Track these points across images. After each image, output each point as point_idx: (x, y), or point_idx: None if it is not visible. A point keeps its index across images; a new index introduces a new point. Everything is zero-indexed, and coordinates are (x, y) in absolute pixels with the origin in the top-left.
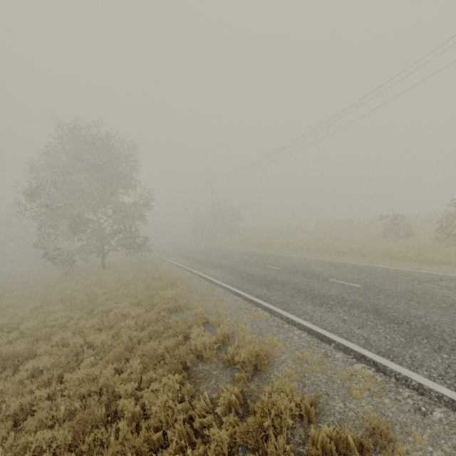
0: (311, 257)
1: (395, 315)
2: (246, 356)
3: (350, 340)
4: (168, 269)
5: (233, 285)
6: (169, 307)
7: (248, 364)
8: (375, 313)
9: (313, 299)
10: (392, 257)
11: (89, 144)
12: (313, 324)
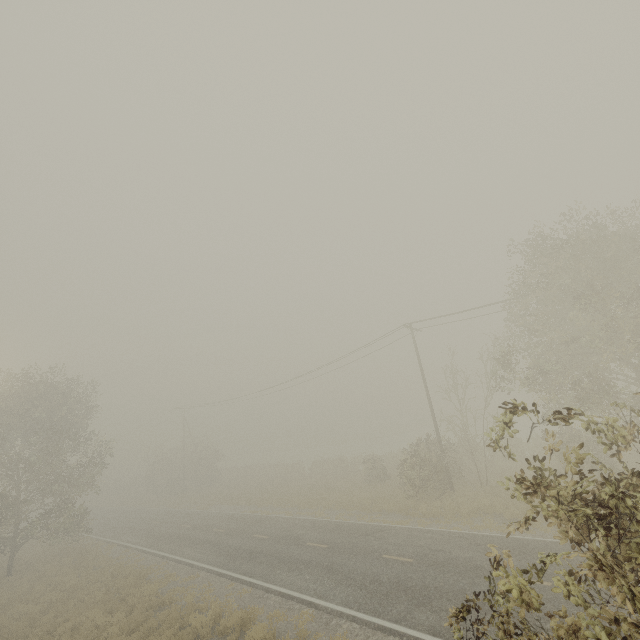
0: (300, 516)
1: (338, 568)
2: (235, 620)
3: (305, 593)
4: (125, 558)
5: (218, 565)
6: (151, 605)
7: (236, 627)
8: (327, 569)
9: (290, 566)
10: (363, 509)
11: (44, 398)
12: (285, 588)
